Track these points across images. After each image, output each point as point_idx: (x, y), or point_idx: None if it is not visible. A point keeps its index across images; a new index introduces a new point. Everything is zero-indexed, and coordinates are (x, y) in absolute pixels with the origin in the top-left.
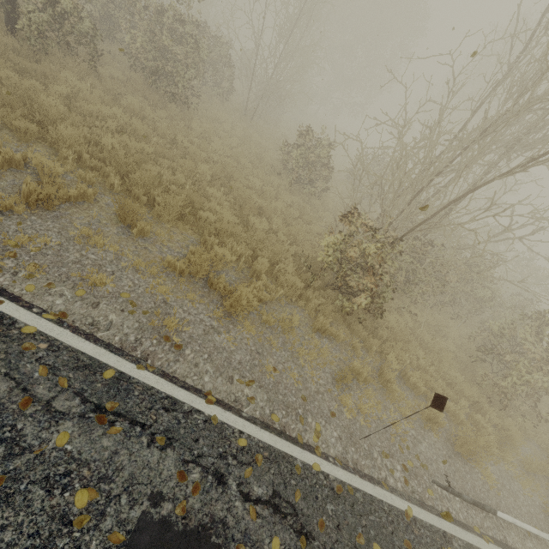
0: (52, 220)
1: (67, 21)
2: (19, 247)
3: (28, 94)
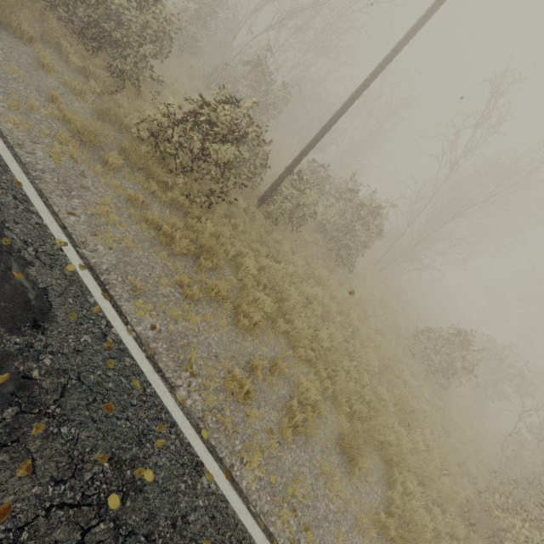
0: (303, 449)
1: (302, 210)
2: (294, 497)
3: (277, 280)
